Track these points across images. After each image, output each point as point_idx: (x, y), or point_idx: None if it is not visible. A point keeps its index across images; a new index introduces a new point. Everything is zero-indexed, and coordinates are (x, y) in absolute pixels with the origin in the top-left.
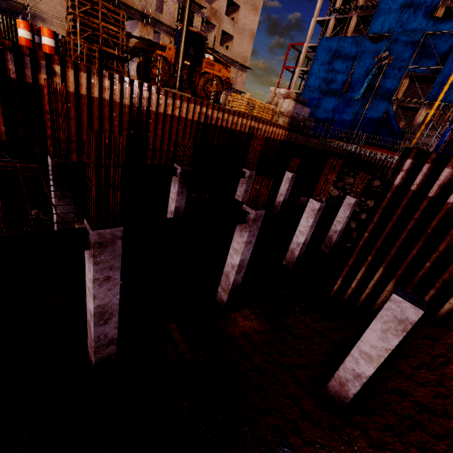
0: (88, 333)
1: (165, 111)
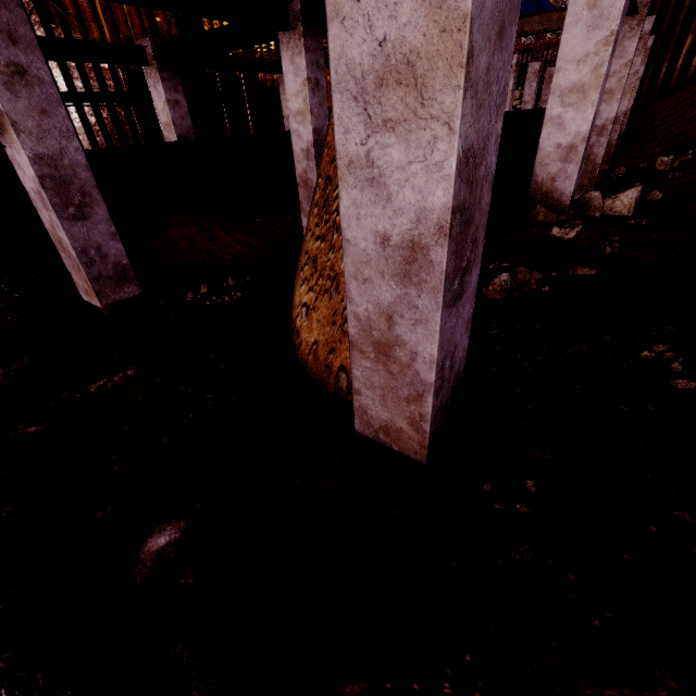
0: None
1: None
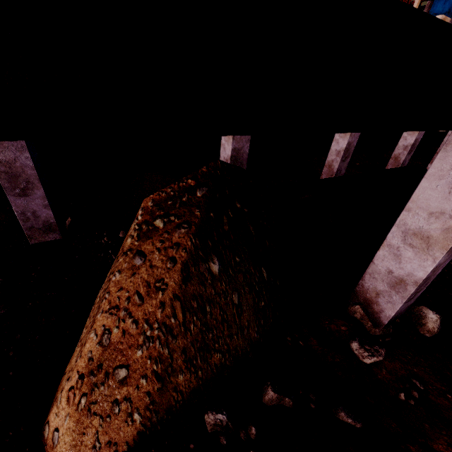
0: (390, 165)
1: None
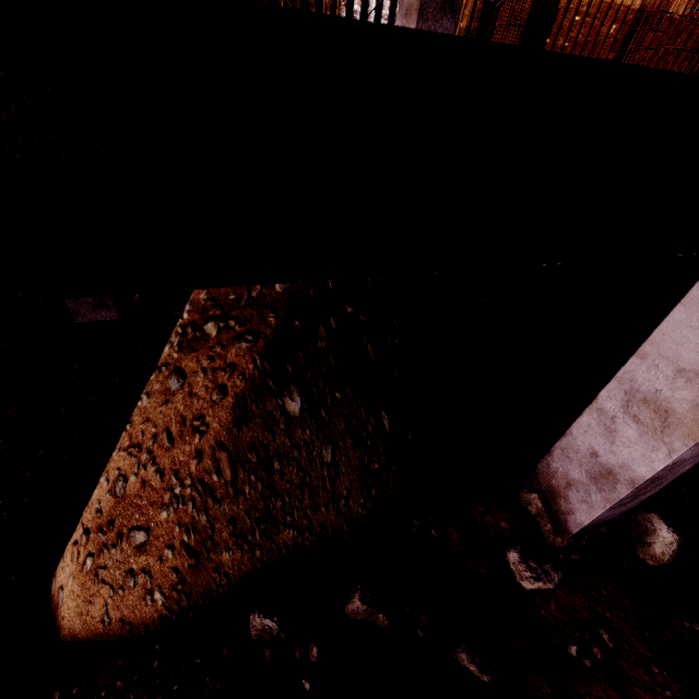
0: None
1: (672, 14)
